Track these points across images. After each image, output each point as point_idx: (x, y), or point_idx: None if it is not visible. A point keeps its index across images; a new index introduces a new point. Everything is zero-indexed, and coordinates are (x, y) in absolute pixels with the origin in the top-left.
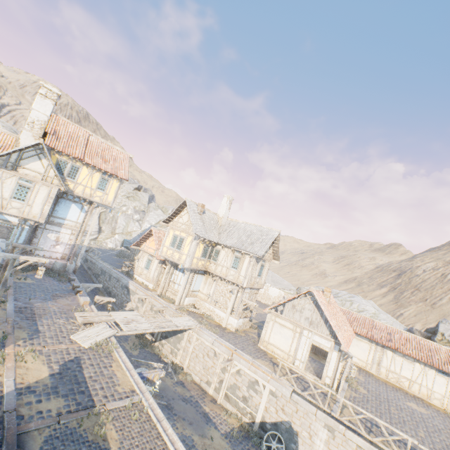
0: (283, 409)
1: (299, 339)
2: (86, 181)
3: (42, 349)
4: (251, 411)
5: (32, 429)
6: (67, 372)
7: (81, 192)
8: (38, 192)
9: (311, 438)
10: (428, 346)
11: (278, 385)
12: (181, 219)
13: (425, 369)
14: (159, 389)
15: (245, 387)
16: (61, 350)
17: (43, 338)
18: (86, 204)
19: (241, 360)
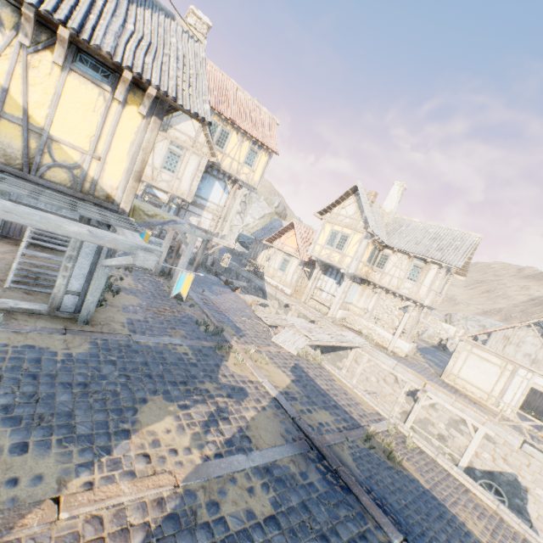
0: (504, 459)
1: (510, 378)
2: (234, 152)
3: (260, 350)
4: (451, 452)
5: (332, 444)
6: (303, 380)
7: (227, 166)
8: (187, 162)
9: None
10: None
11: (499, 430)
12: (344, 210)
13: None
14: None
15: (442, 424)
16: (276, 354)
17: (249, 337)
18: (229, 183)
19: (439, 393)
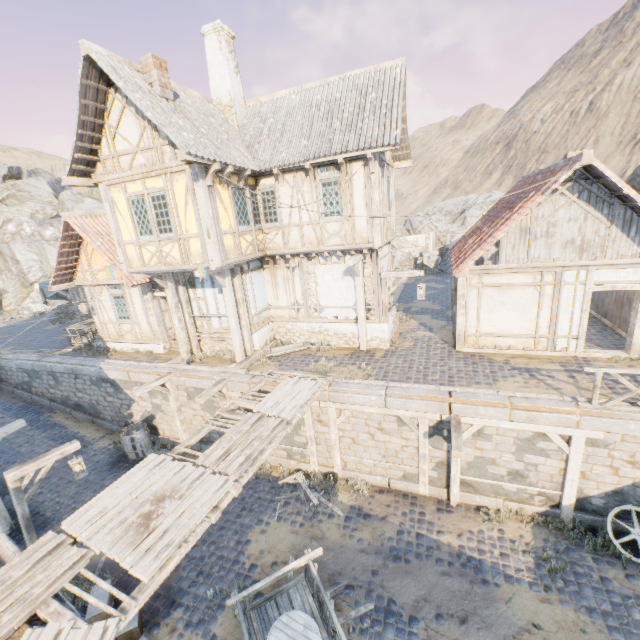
0: (632, 462)
1: (557, 296)
2: None
3: None
4: (541, 491)
5: None
6: None
7: None
8: None
9: None
10: None
11: (610, 424)
12: (119, 138)
13: None
14: (329, 571)
15: (508, 455)
16: None
17: None
18: None
19: (480, 410)
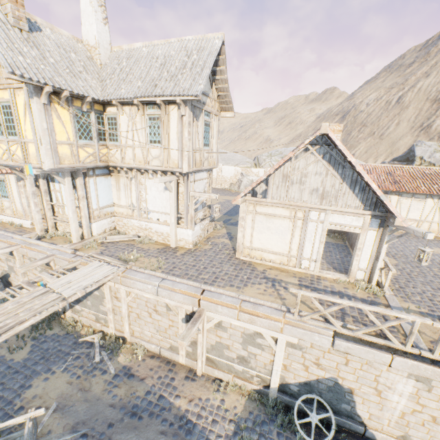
0: (317, 364)
1: (305, 228)
2: None
3: None
4: (258, 374)
5: None
6: None
7: None
8: None
9: (379, 394)
10: (436, 175)
11: (302, 334)
12: None
13: (439, 203)
14: (77, 419)
15: (237, 344)
16: None
17: None
18: None
19: (219, 308)
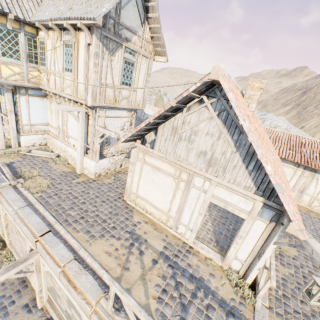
0: None
1: (186, 193)
2: None
3: None
4: None
5: None
6: None
7: None
8: None
9: None
10: None
11: None
12: None
13: None
14: None
15: (64, 300)
16: None
17: None
18: None
19: (47, 258)
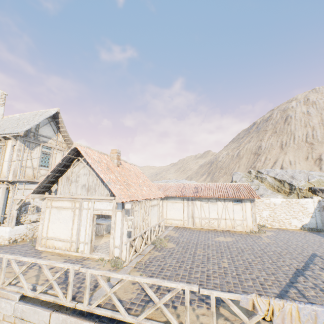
0: None
1: (80, 215)
2: None
3: None
4: None
5: None
6: None
7: None
8: None
9: None
10: (225, 187)
11: None
12: None
13: (225, 204)
14: None
15: None
16: None
17: None
18: None
19: None
